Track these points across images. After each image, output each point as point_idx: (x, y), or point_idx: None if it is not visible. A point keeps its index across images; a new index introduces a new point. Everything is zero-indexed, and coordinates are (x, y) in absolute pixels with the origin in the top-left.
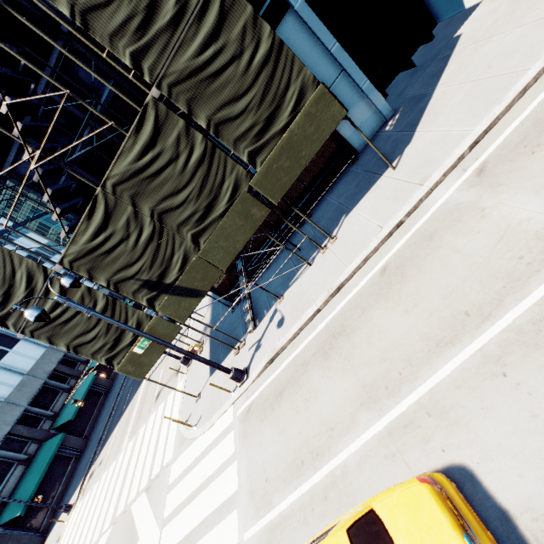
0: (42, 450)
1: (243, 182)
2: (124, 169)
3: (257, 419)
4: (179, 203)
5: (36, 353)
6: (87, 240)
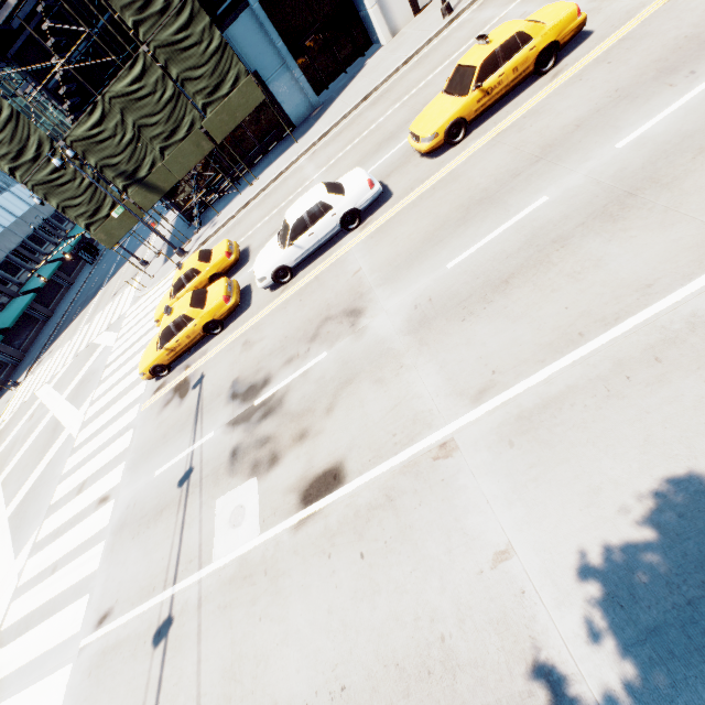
0: None
1: (198, 122)
2: (119, 90)
3: None
4: (154, 123)
5: None
6: (87, 130)
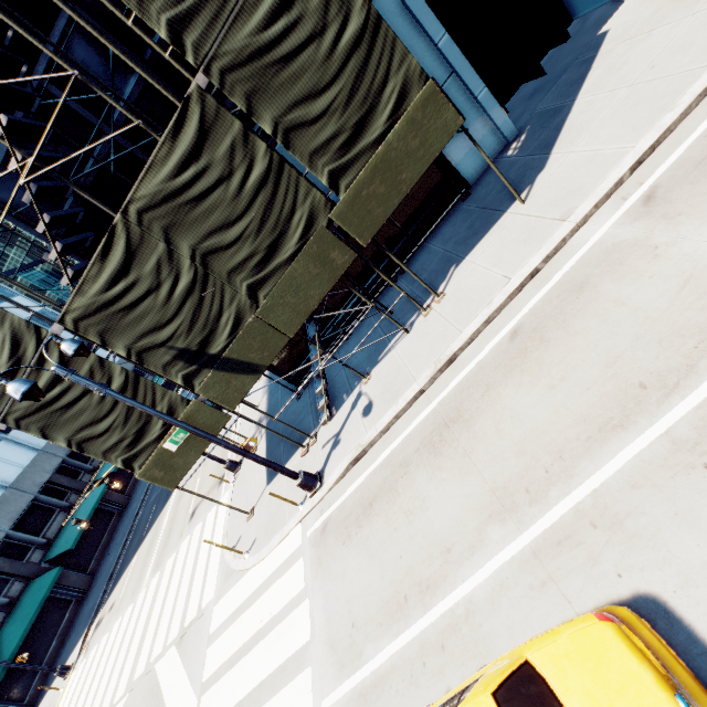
0: (29, 590)
1: (321, 213)
2: (155, 189)
3: (337, 540)
4: (232, 240)
5: (23, 458)
6: (100, 289)
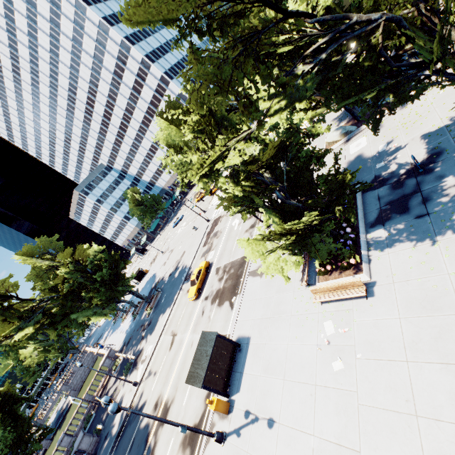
0: None
1: None
2: None
3: None
4: None
5: None
6: None
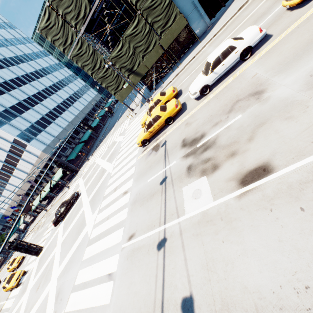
0: (77, 146)
1: (157, 41)
2: (128, 33)
3: None
4: (140, 45)
5: (72, 116)
6: (116, 53)
